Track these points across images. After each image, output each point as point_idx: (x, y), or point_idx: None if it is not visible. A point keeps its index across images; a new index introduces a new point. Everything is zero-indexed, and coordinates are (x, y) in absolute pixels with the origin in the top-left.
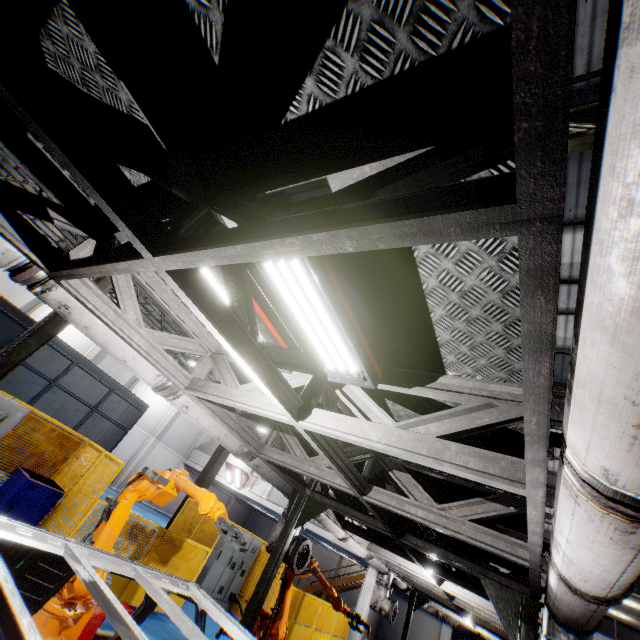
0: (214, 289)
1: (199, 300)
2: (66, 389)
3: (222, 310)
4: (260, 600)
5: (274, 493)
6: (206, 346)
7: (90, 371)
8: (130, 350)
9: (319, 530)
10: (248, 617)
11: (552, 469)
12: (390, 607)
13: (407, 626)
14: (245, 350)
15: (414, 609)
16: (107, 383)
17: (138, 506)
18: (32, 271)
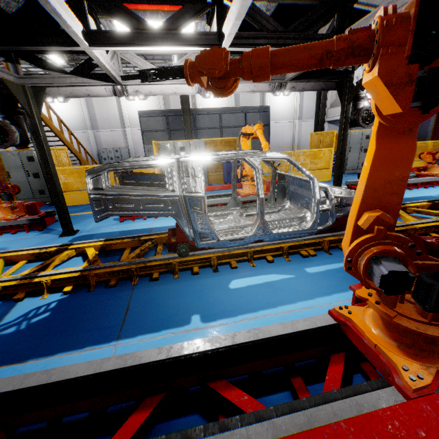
0: (111, 31)
1: (113, 43)
2: (227, 127)
3: (124, 36)
4: (341, 150)
5: None
6: (197, 51)
7: (229, 112)
8: (171, 86)
9: None
10: (337, 160)
11: None
12: None
13: None
14: (154, 41)
15: None
16: (240, 111)
17: None
18: (116, 89)
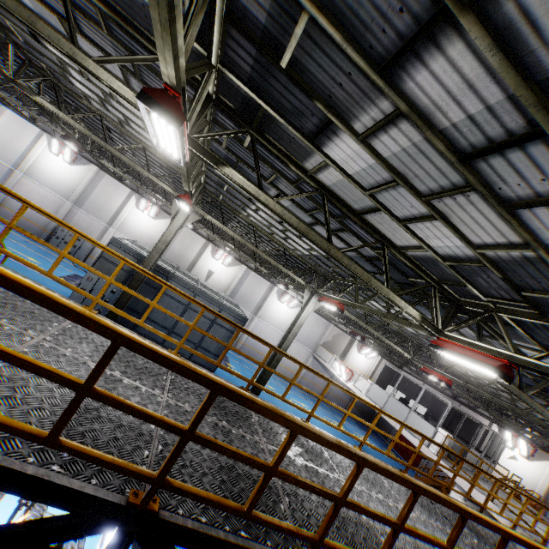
0: None
1: None
2: (195, 310)
3: None
4: None
5: (371, 391)
6: None
7: (205, 298)
8: None
9: (406, 434)
10: None
11: None
12: None
13: None
14: None
15: None
16: (217, 305)
17: (278, 382)
18: None
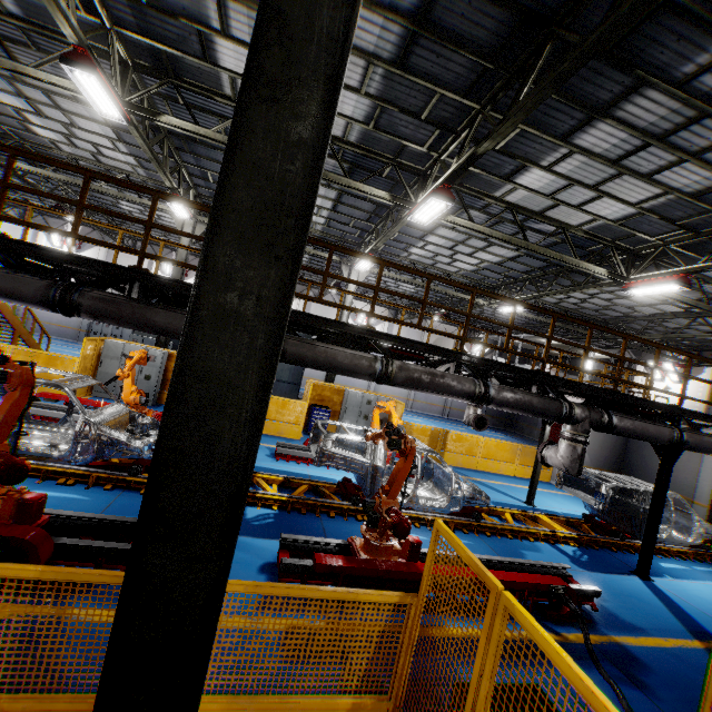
0: None
1: None
2: None
3: None
4: None
5: None
6: None
7: None
8: None
9: None
10: None
11: (698, 185)
12: (472, 420)
13: (541, 440)
14: None
15: (549, 425)
16: None
17: None
18: None
